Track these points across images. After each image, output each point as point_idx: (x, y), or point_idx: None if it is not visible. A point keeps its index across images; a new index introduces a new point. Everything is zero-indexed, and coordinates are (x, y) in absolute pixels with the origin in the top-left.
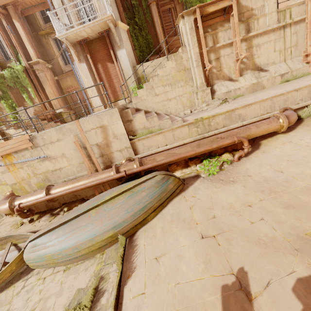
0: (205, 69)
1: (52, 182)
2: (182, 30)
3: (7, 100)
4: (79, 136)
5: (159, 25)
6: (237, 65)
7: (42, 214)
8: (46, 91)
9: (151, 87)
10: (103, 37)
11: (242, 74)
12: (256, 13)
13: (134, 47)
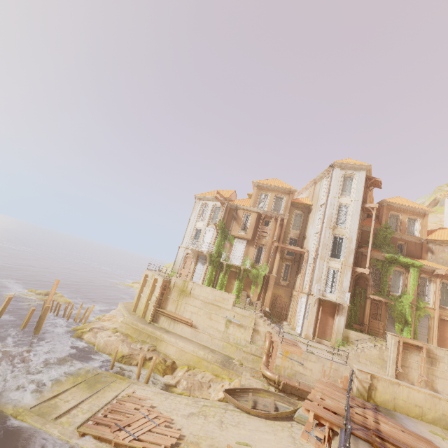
0: (397, 369)
1: (295, 378)
2: (389, 339)
3: (241, 282)
4: (325, 367)
5: (368, 311)
6: (419, 379)
7: (279, 390)
8: (267, 292)
9: (358, 355)
10: (333, 302)
11: (422, 386)
12: (439, 358)
13: (347, 315)
